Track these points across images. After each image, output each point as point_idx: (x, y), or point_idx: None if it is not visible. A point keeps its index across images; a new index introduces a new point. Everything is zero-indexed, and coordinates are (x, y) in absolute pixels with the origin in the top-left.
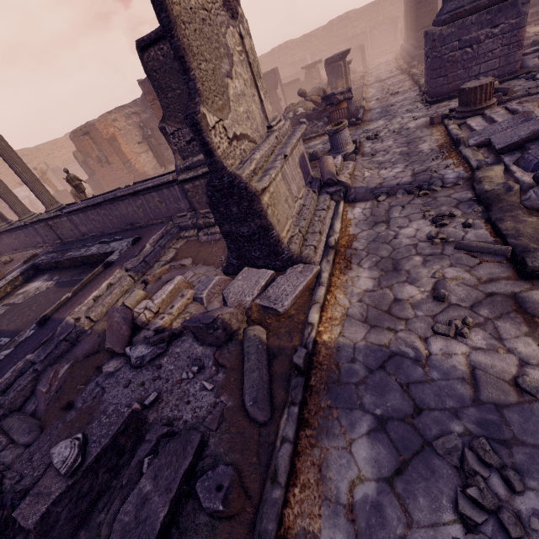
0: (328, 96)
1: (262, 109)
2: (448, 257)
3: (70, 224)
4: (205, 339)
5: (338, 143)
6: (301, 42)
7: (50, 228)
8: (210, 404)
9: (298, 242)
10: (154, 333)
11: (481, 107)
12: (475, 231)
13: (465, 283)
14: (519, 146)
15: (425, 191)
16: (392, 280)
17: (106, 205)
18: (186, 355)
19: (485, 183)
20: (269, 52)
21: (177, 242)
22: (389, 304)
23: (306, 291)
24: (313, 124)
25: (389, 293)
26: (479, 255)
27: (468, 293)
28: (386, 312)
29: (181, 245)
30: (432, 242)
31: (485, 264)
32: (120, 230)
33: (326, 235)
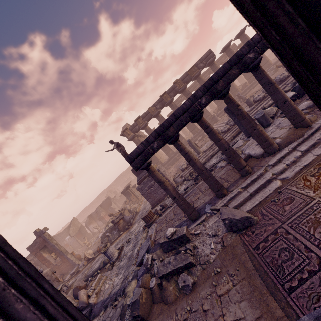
0: (112, 221)
1: None
2: None
3: None
4: None
5: (109, 256)
6: (127, 171)
7: None
8: None
9: None
10: None
11: (151, 222)
12: None
13: None
14: (143, 262)
15: (115, 303)
16: None
17: None
18: None
19: (125, 298)
20: (115, 180)
21: None
22: None
23: None
24: (113, 233)
25: None
26: None
27: None
28: None
29: None
30: None
31: None
32: None
33: None
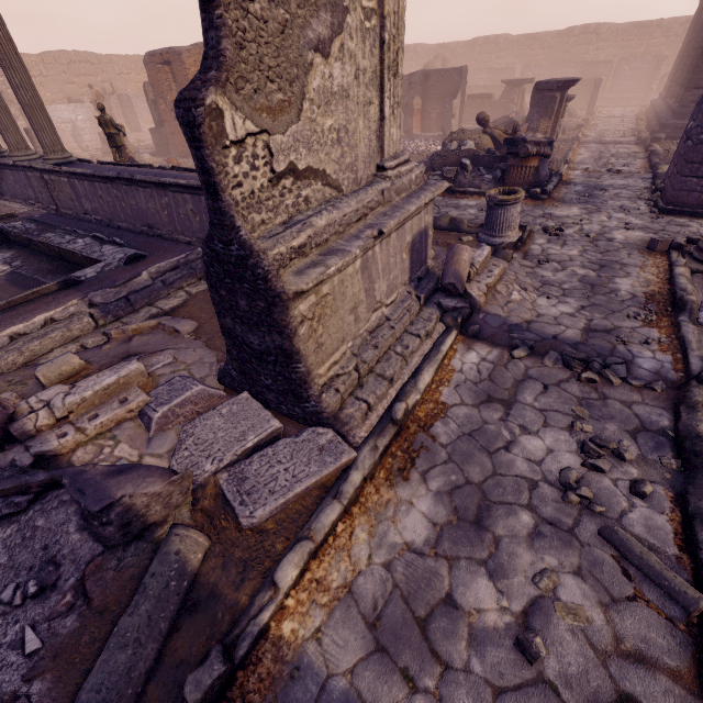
0: (516, 140)
1: (378, 133)
2: (580, 546)
3: (71, 190)
4: (90, 523)
5: (498, 222)
6: (519, 43)
7: (45, 184)
8: (5, 694)
9: (343, 390)
10: (33, 460)
11: None
12: (649, 511)
13: (588, 634)
14: None
15: (593, 376)
16: (461, 547)
17: (121, 185)
18: (44, 541)
19: (702, 417)
20: (468, 41)
21: (197, 282)
22: (433, 603)
23: (316, 488)
24: (478, 173)
25: (444, 576)
26: (638, 577)
27: (585, 668)
28: (418, 623)
29: (199, 291)
30: (564, 496)
31: (642, 609)
32: (133, 227)
33: (400, 386)
